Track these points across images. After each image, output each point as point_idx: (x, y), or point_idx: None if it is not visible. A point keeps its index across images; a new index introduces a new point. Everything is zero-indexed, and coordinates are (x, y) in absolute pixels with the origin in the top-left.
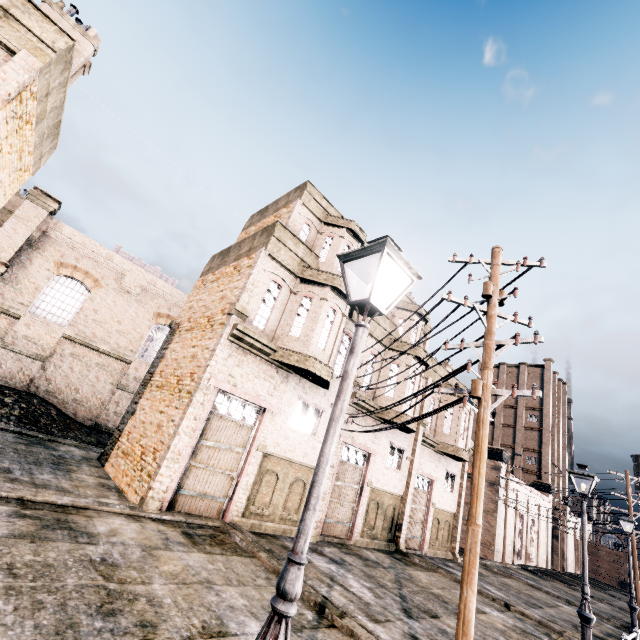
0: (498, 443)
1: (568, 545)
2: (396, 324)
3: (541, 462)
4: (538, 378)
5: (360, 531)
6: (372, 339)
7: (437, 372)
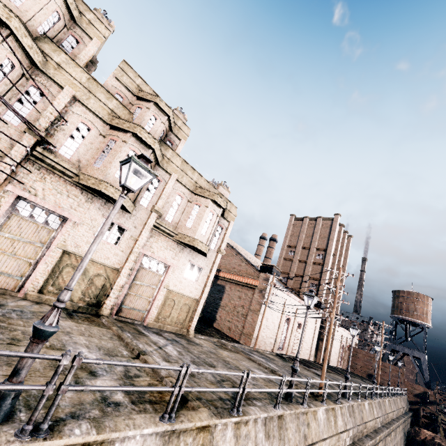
0: (293, 273)
1: (333, 347)
2: (132, 111)
3: (320, 287)
4: (328, 228)
5: (39, 287)
6: (84, 108)
7: (186, 173)
